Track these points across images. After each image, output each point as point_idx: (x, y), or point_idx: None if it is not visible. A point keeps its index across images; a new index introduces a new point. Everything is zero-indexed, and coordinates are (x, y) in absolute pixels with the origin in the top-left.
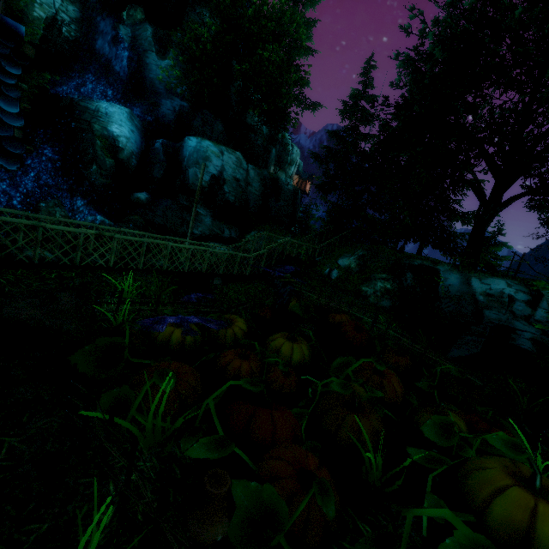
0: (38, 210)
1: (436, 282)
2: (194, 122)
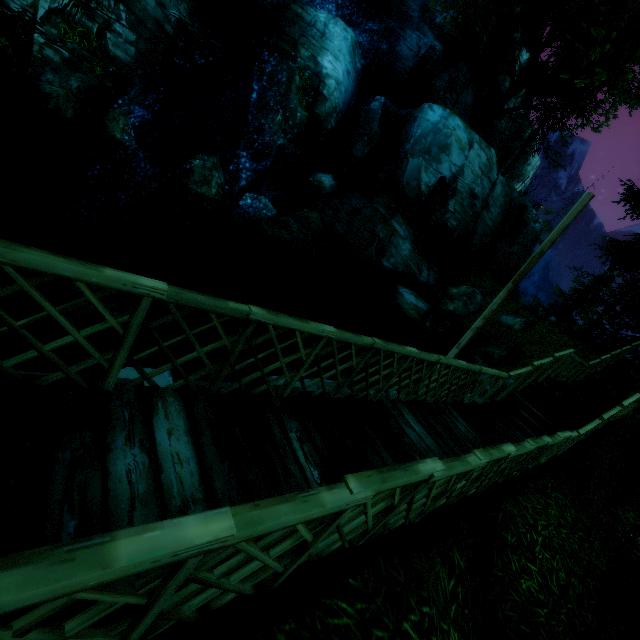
0: (188, 168)
1: None
2: (437, 80)
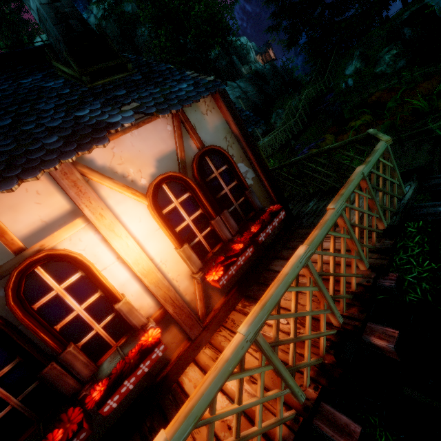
0: None
1: (431, 13)
2: None
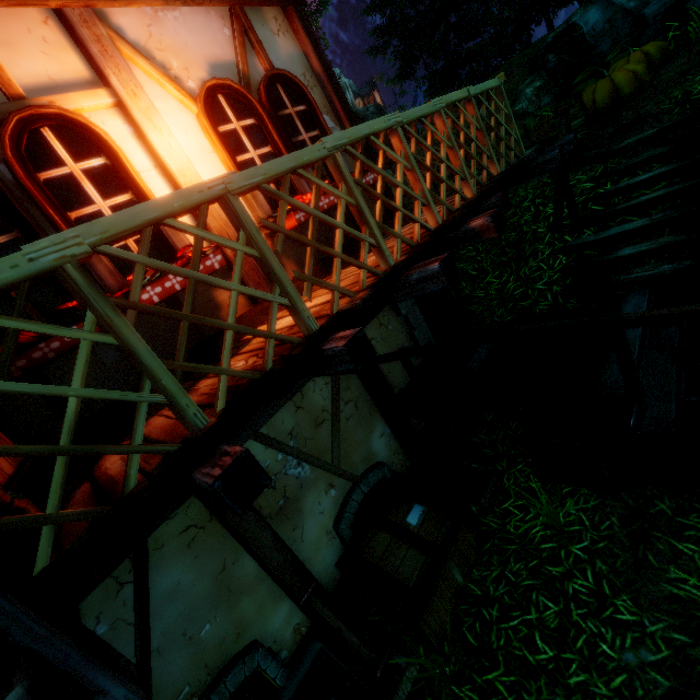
0: None
1: (580, 36)
2: None
